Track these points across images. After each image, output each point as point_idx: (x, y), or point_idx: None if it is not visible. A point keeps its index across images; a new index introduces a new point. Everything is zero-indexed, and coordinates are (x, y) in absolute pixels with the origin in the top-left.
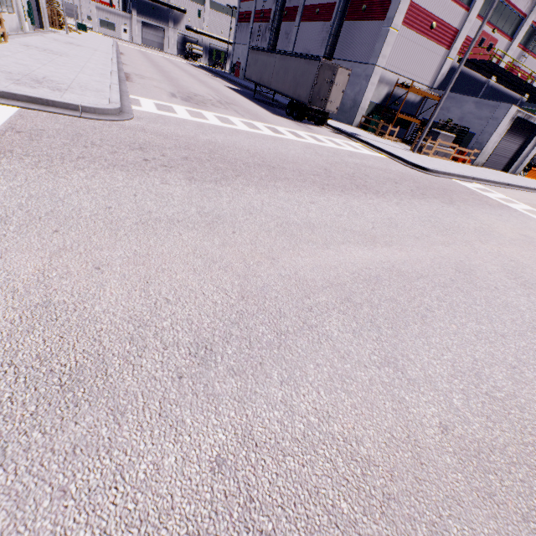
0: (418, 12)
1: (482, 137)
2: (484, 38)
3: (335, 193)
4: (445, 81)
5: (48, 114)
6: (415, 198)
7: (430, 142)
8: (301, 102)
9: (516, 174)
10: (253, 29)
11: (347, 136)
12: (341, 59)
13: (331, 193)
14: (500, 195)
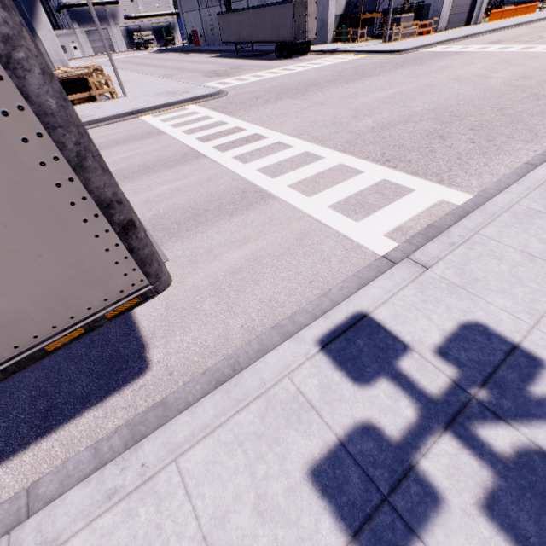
0: None
1: (437, 5)
2: None
3: (354, 82)
4: None
5: (204, 103)
6: (398, 70)
7: (396, 29)
8: (287, 42)
9: (478, 24)
10: None
11: (330, 53)
12: None
13: (352, 83)
14: (458, 47)
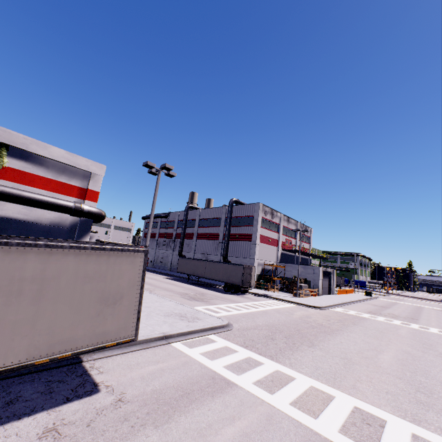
0: (263, 237)
1: (315, 282)
2: (287, 240)
3: (334, 334)
4: (281, 258)
5: (222, 333)
6: (347, 326)
7: (300, 290)
8: (236, 284)
9: (334, 294)
10: (158, 241)
11: (264, 296)
12: (232, 256)
13: (334, 335)
14: (352, 311)
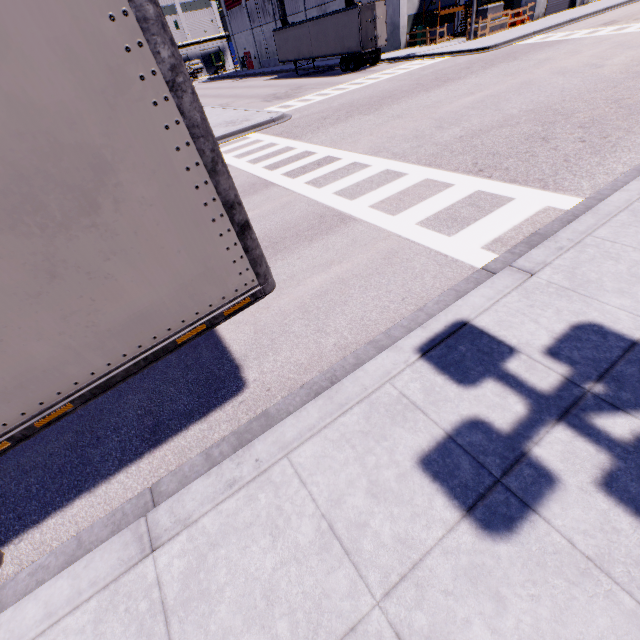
0: None
1: None
2: None
3: (435, 89)
4: None
5: (266, 129)
6: (487, 70)
7: (482, 23)
8: (353, 53)
9: (586, 4)
10: (249, 10)
11: (404, 60)
12: None
13: (433, 91)
14: (561, 34)
